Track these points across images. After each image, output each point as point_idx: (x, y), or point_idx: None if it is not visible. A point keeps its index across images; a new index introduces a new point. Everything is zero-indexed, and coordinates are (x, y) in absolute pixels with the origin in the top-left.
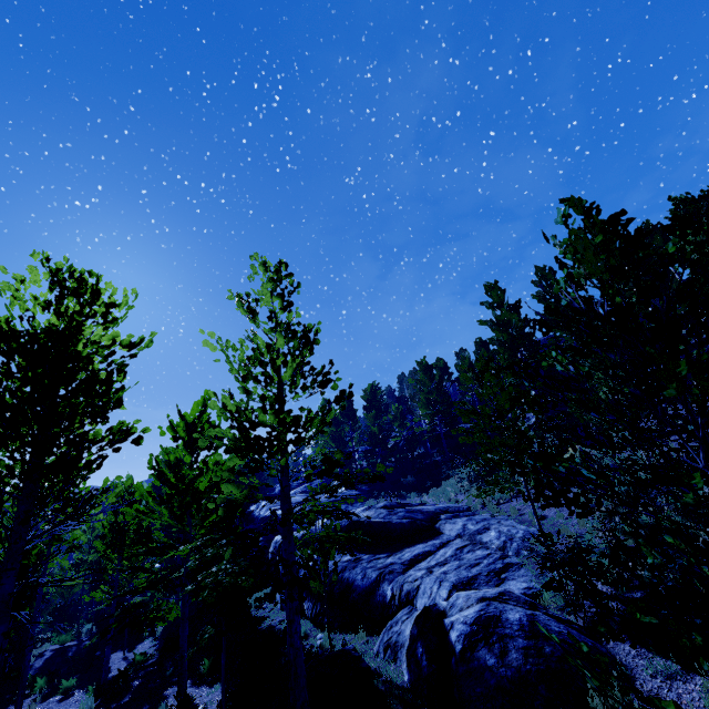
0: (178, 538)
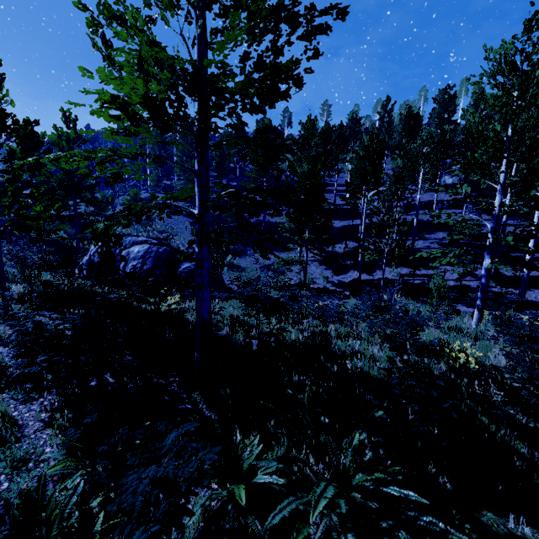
0: None
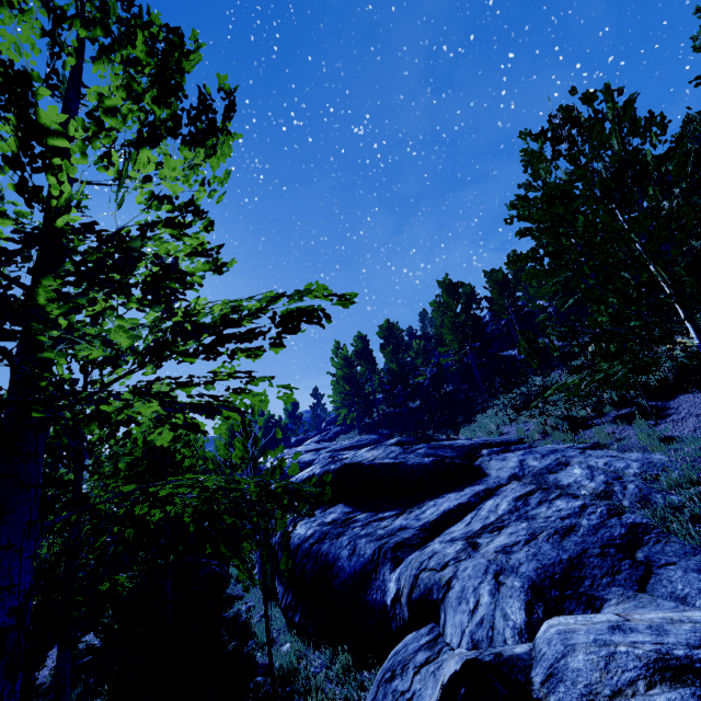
0: None
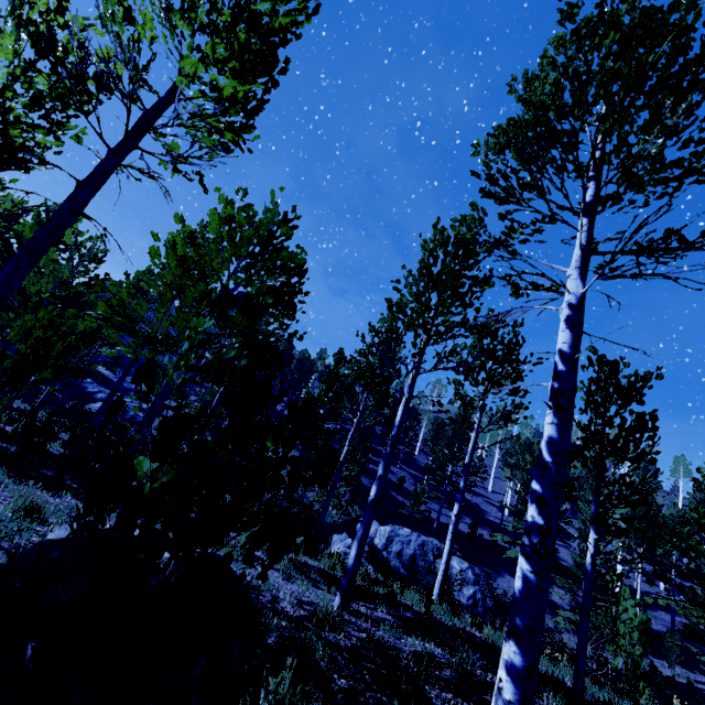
0: None
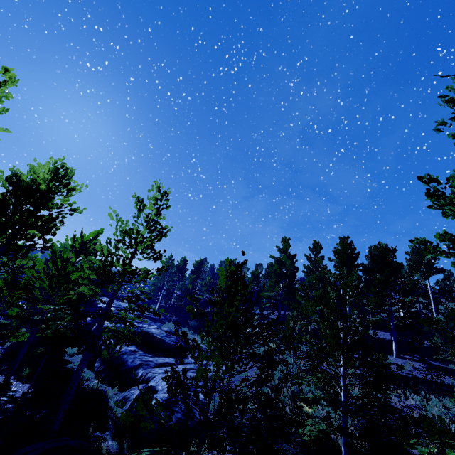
0: (47, 299)
